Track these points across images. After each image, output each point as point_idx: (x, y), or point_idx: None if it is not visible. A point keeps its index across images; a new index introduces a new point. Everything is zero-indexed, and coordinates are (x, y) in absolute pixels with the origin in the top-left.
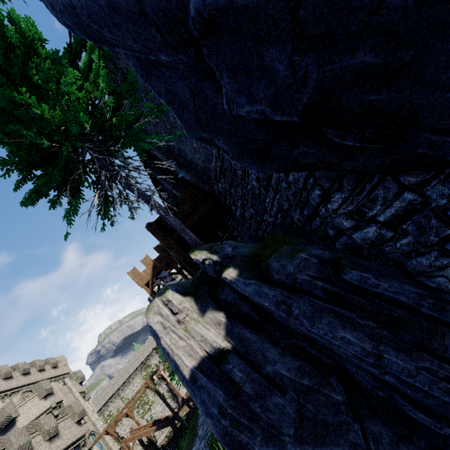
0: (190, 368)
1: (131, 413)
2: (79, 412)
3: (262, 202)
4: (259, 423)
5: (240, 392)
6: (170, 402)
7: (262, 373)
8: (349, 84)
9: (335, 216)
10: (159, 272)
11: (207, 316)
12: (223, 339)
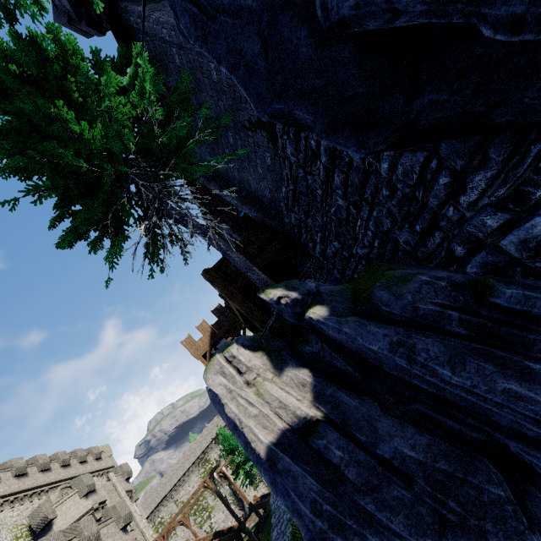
0: (266, 445)
1: (186, 521)
2: (125, 515)
3: (351, 229)
4: (374, 528)
5: (341, 480)
6: (234, 509)
7: (372, 452)
8: None
9: (470, 216)
10: (219, 341)
11: (286, 374)
12: (311, 406)
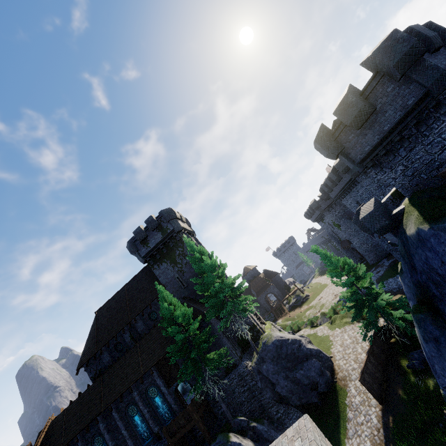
0: None
1: None
2: None
3: (241, 407)
4: None
5: None
6: None
7: None
8: (287, 393)
9: (272, 411)
10: None
11: (247, 439)
12: (254, 445)
